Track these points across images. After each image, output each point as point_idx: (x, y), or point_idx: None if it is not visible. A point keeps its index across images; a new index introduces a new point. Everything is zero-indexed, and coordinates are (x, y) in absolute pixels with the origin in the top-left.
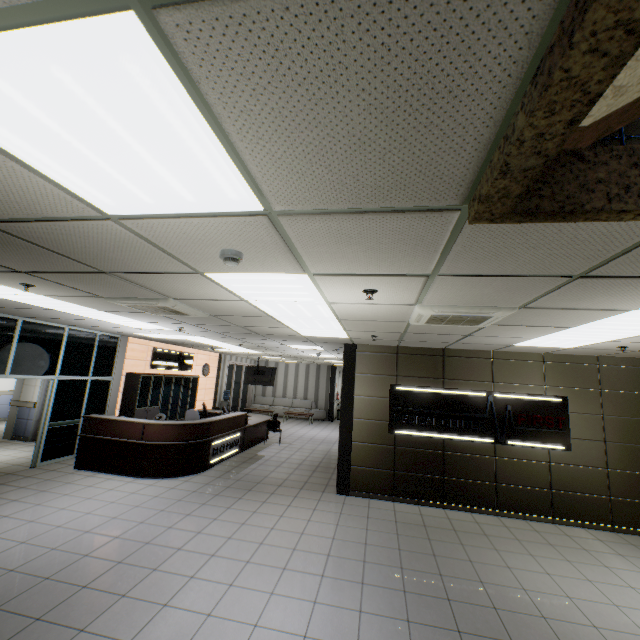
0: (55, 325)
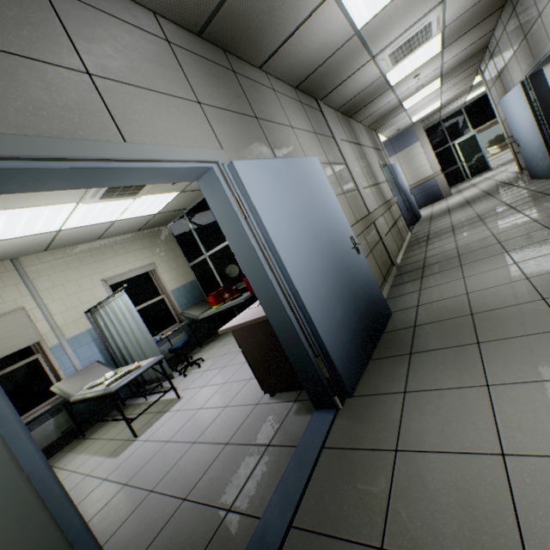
0: (469, 103)
